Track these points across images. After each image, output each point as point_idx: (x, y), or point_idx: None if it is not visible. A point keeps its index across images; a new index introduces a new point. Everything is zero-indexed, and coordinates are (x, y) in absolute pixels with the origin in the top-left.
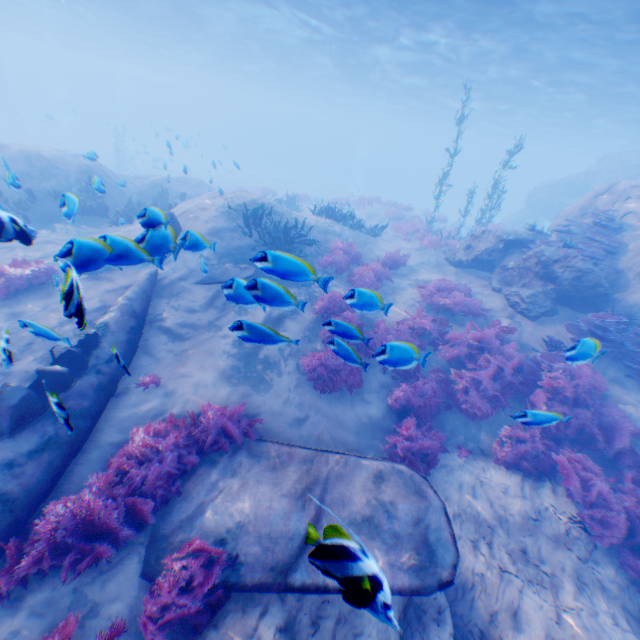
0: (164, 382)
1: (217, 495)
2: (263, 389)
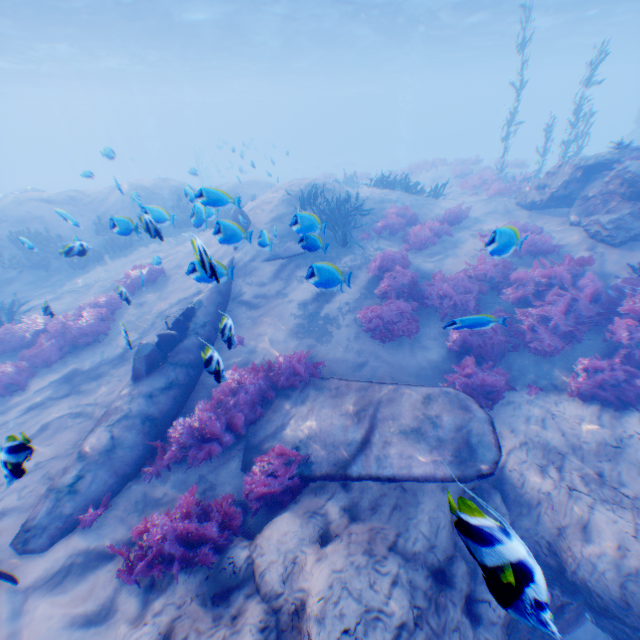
0: (246, 341)
1: (291, 417)
2: (326, 342)
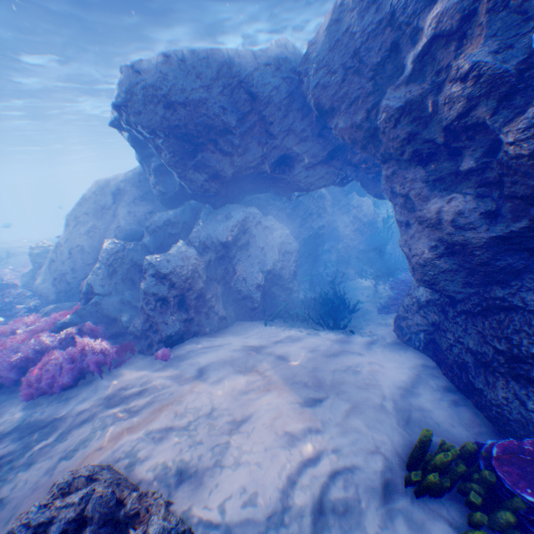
0: None
1: None
2: None
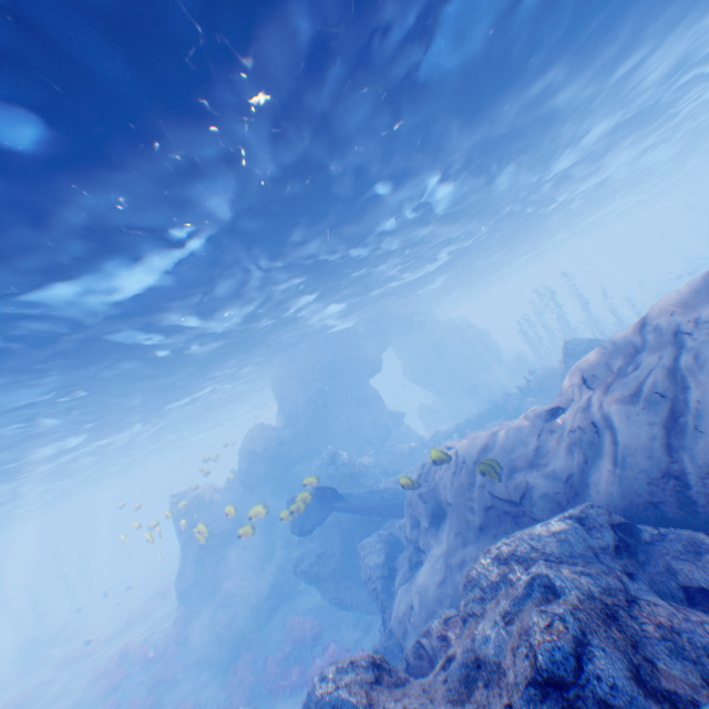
0: None
1: None
2: None
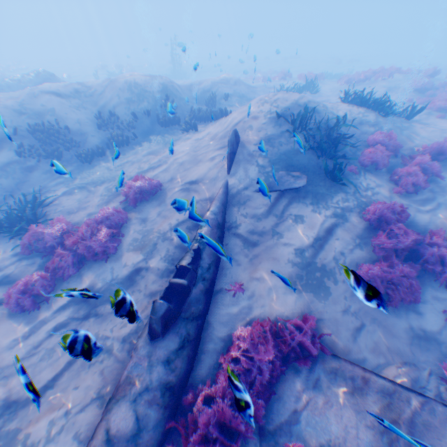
0: (245, 285)
1: (305, 407)
2: (323, 297)
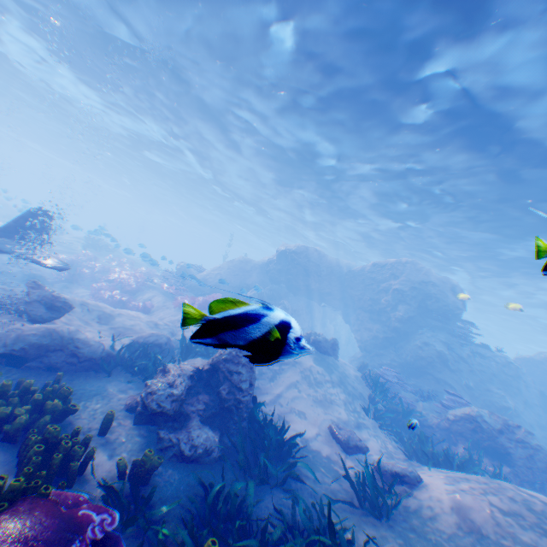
0: None
1: None
2: None
